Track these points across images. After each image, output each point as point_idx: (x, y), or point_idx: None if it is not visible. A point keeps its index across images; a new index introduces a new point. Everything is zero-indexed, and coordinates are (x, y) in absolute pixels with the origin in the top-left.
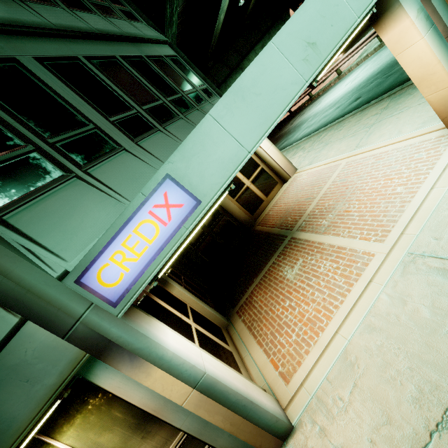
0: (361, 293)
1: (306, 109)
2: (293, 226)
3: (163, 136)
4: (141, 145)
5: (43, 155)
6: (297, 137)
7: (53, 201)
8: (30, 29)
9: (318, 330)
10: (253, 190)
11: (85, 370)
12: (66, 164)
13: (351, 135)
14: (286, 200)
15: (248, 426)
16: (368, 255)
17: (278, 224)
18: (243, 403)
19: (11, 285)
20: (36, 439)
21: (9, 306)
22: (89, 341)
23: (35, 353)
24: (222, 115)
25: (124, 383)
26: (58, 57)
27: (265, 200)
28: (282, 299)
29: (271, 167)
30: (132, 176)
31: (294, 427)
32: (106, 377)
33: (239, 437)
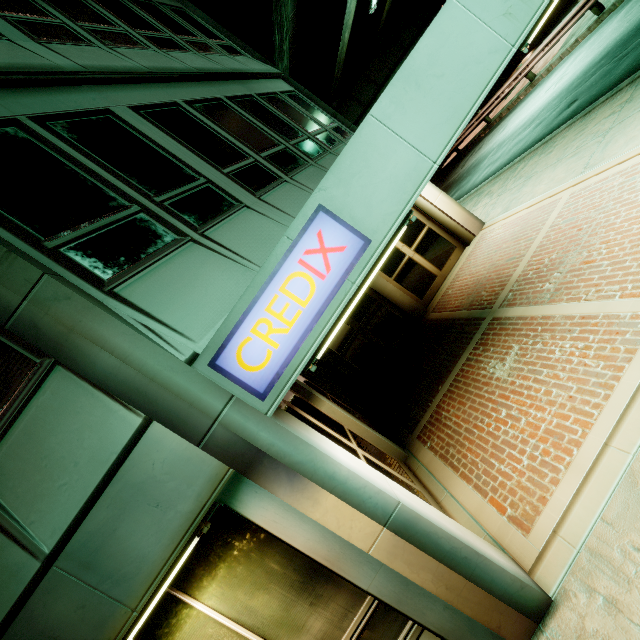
0: None
1: (484, 141)
2: (493, 302)
3: (291, 187)
4: (266, 200)
5: (151, 217)
6: (476, 181)
7: (169, 270)
8: (122, 74)
9: (568, 445)
10: (419, 261)
11: (228, 495)
12: (178, 226)
13: (570, 155)
14: (473, 269)
15: (474, 593)
16: None
17: (465, 304)
18: (464, 554)
19: (131, 372)
20: (170, 595)
21: (130, 402)
22: (231, 450)
23: (164, 467)
24: (389, 114)
25: (282, 516)
26: (155, 105)
27: (439, 275)
28: (493, 408)
29: (443, 225)
30: (260, 237)
31: (553, 600)
32: (257, 506)
33: (462, 610)
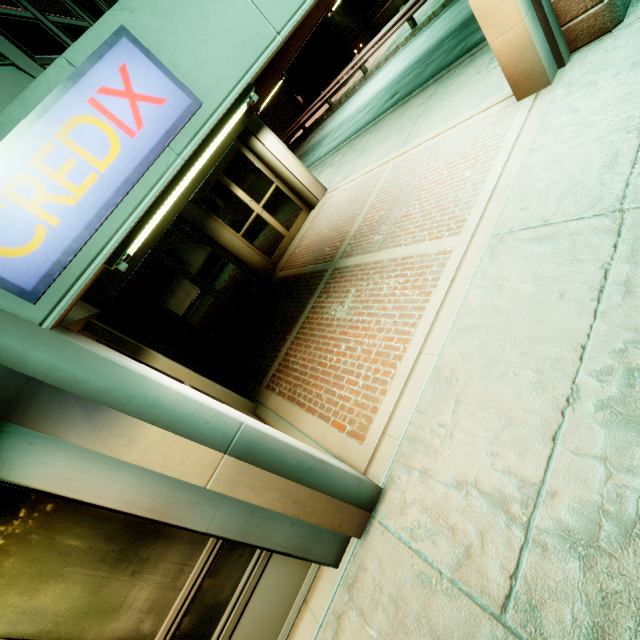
0: (444, 298)
1: (327, 121)
2: (334, 255)
3: None
4: None
5: None
6: (320, 155)
7: None
8: None
9: (394, 360)
10: (267, 219)
11: None
12: None
13: (394, 133)
14: (318, 229)
15: (319, 500)
16: (444, 253)
17: (311, 260)
18: (310, 465)
19: None
20: None
21: None
22: None
23: None
24: None
25: (79, 470)
26: None
27: (287, 236)
28: (334, 344)
29: (291, 185)
30: None
31: (383, 488)
32: (33, 463)
33: (308, 520)
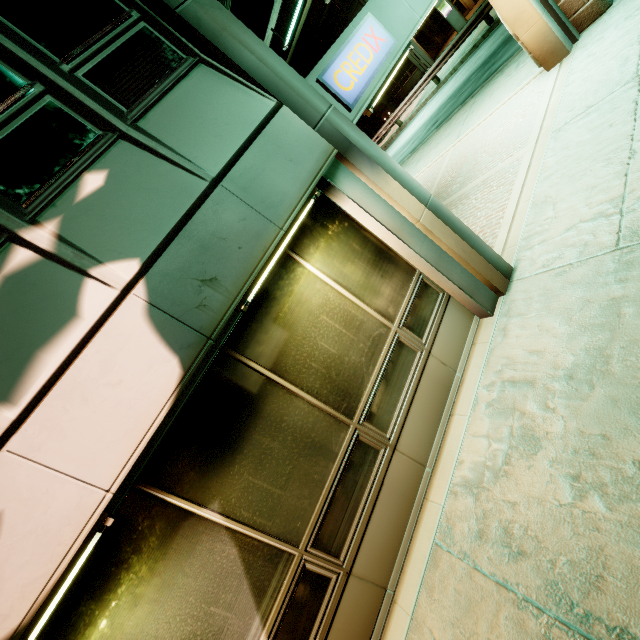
0: (525, 176)
1: None
2: None
3: None
4: None
5: None
6: None
7: None
8: None
9: (497, 221)
10: None
11: (331, 175)
12: None
13: (445, 137)
14: None
15: (476, 257)
16: (517, 160)
17: None
18: (468, 233)
19: (266, 70)
20: (287, 256)
21: (267, 89)
22: (334, 138)
23: (293, 137)
24: None
25: (365, 197)
26: None
27: None
28: None
29: None
30: None
31: (513, 268)
32: (349, 186)
33: (472, 266)
